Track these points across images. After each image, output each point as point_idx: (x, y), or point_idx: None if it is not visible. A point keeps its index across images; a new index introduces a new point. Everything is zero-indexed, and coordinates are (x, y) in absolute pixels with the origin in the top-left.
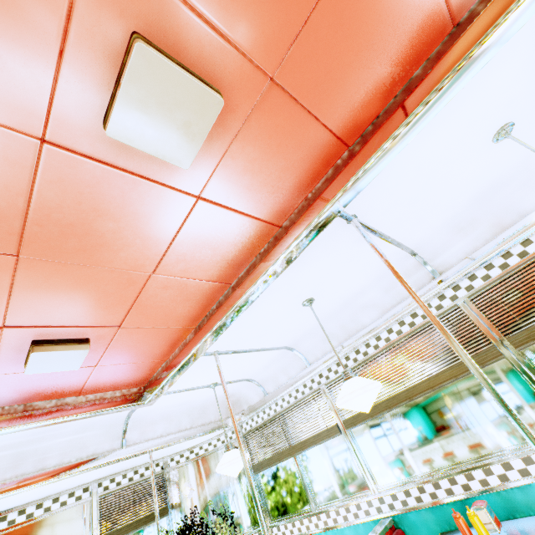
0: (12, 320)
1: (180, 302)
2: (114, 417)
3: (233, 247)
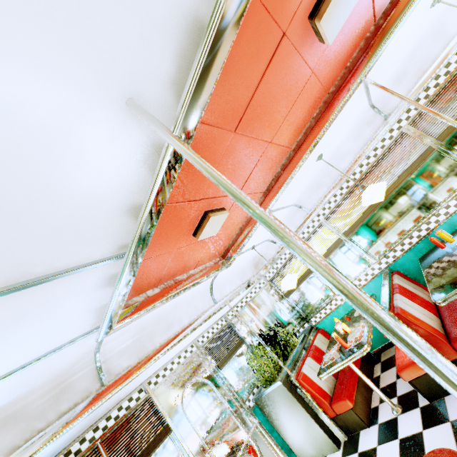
0: (205, 193)
1: (268, 167)
2: (205, 286)
3: (306, 113)
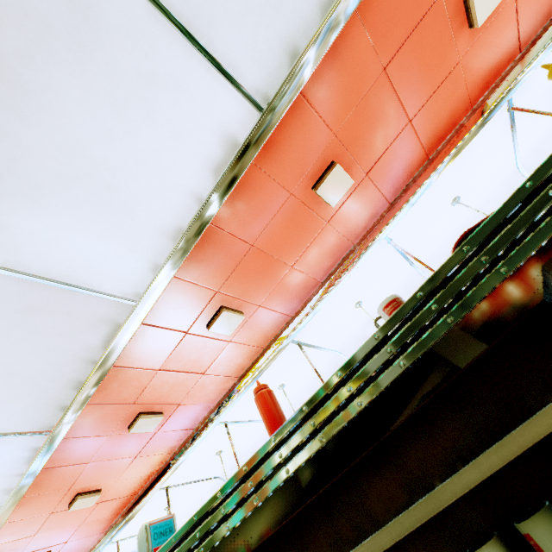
0: (24, 551)
1: (96, 526)
2: None
3: (117, 505)
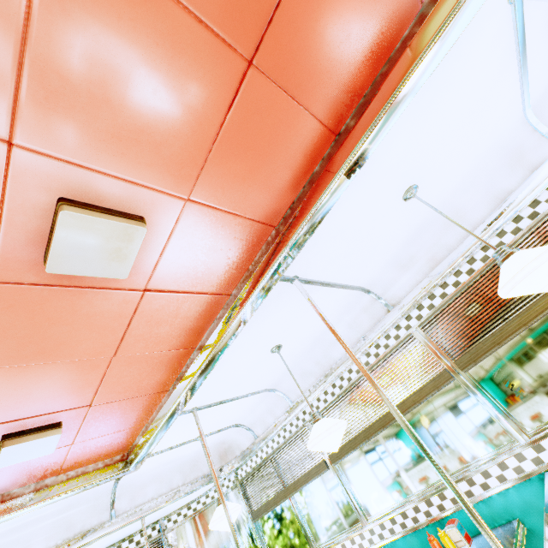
0: None
1: (148, 372)
2: (99, 488)
3: (189, 319)
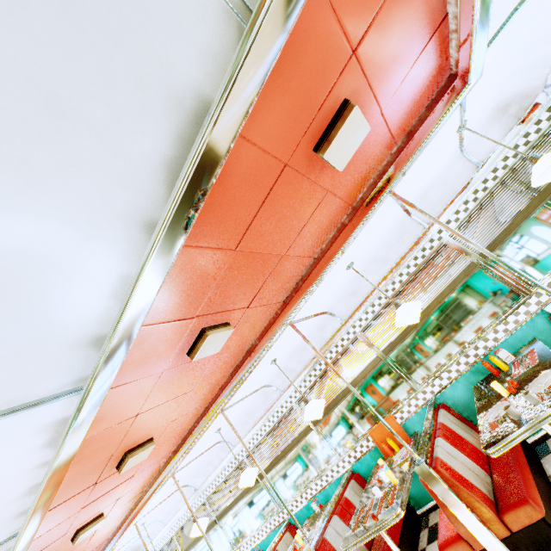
0: None
1: None
2: None
3: None
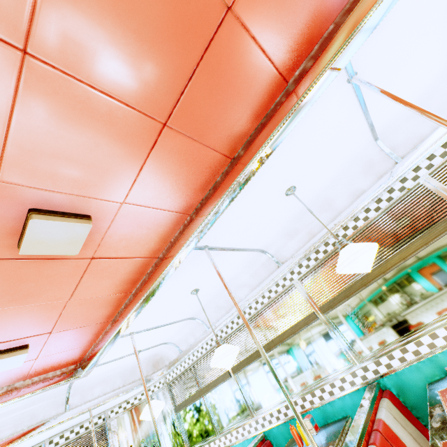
0: None
1: (95, 309)
2: (57, 389)
3: (126, 274)
